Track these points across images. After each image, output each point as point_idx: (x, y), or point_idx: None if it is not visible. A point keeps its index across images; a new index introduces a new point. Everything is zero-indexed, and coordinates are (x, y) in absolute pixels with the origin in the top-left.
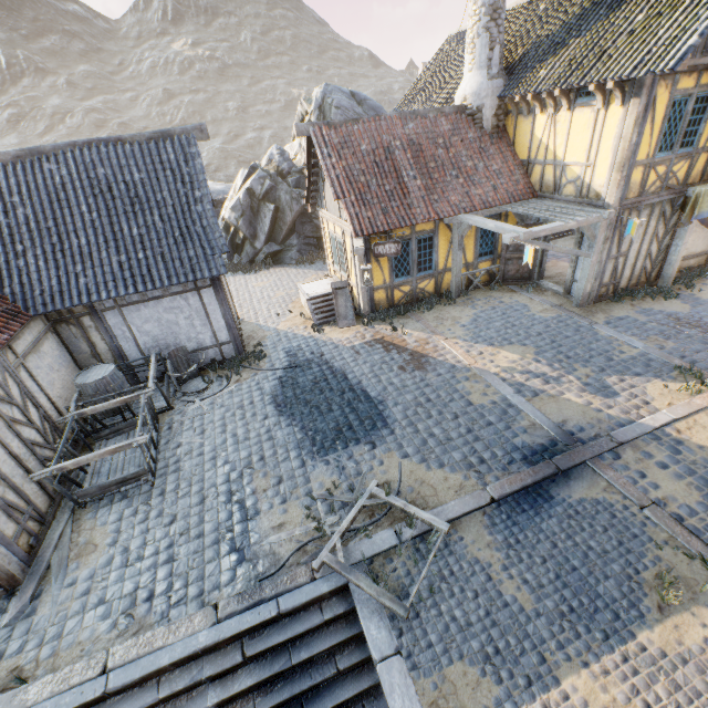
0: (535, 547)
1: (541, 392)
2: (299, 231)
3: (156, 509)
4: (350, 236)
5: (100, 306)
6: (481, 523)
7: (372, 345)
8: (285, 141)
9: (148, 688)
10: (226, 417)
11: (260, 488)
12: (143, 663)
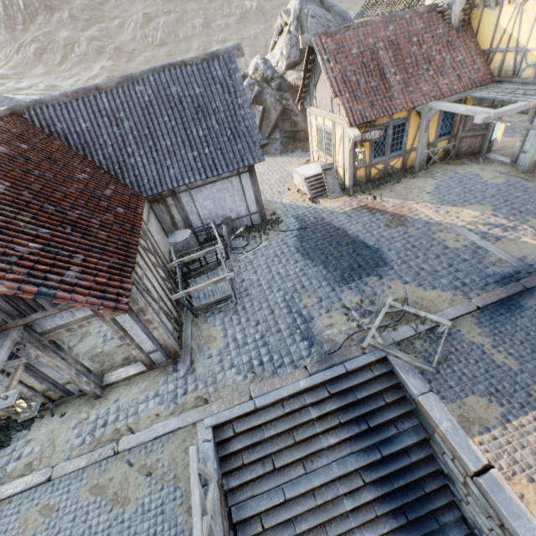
0: (514, 335)
1: (502, 237)
2: (280, 127)
3: (244, 317)
4: (345, 126)
5: (178, 190)
6: (471, 322)
7: (359, 210)
8: (244, 50)
9: (277, 407)
10: (268, 262)
11: (309, 304)
12: (272, 395)
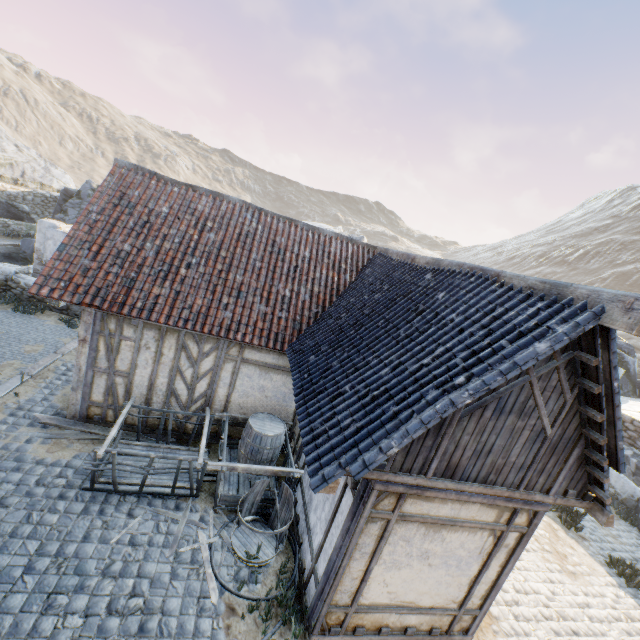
0: None
1: None
2: None
3: (42, 490)
4: None
5: None
6: None
7: None
8: None
9: None
10: (139, 578)
11: None
12: None
